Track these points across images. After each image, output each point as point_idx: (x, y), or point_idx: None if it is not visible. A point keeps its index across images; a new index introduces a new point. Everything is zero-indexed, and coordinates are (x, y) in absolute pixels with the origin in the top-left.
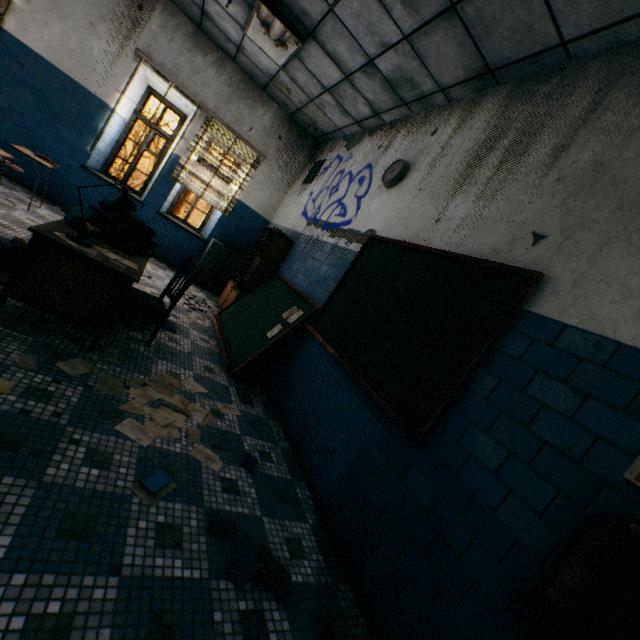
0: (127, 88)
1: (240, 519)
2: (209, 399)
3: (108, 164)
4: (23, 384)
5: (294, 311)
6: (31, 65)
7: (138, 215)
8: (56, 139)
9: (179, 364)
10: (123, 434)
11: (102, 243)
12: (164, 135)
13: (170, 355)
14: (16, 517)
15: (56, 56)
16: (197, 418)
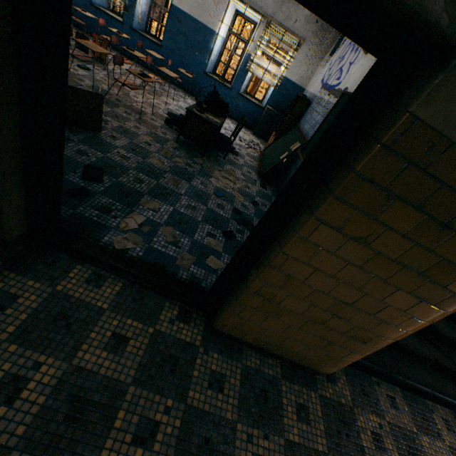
0: (224, 17)
1: (245, 214)
2: (245, 182)
3: (215, 68)
4: (185, 162)
5: (296, 144)
6: (183, 20)
7: (228, 96)
8: (193, 60)
9: (236, 168)
10: (211, 182)
11: (208, 112)
12: (243, 41)
13: (233, 164)
14: (185, 188)
15: (193, 11)
16: (238, 185)
